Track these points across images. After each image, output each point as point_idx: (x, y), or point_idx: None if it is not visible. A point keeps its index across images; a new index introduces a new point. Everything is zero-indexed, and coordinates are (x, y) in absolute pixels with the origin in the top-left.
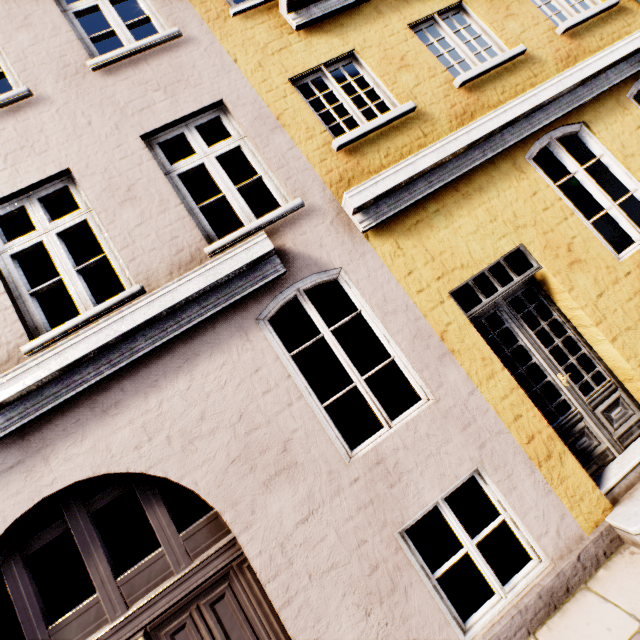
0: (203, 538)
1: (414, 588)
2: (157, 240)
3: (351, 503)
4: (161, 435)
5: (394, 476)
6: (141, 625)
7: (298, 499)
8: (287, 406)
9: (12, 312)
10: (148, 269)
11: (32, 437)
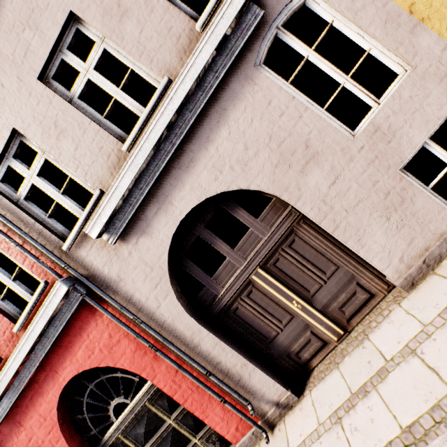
0: (271, 217)
1: (417, 197)
2: (159, 38)
3: (362, 163)
4: (226, 168)
5: (389, 136)
6: (256, 264)
7: (325, 173)
8: (299, 119)
9: (103, 132)
10: (165, 64)
11: (157, 195)
